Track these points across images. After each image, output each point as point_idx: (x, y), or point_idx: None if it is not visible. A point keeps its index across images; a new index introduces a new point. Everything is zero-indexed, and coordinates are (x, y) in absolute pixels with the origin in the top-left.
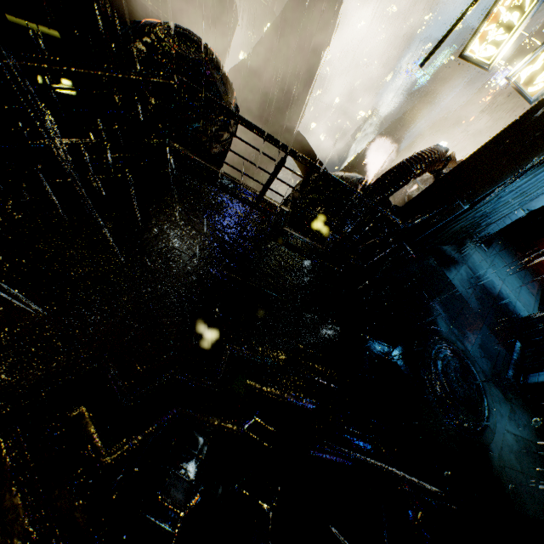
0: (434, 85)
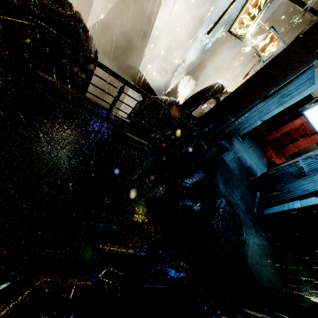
0: (215, 48)
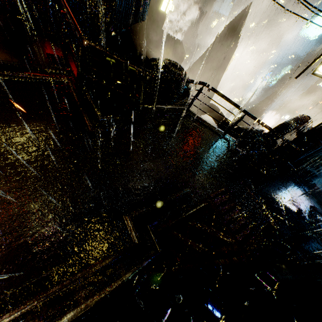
0: (281, 86)
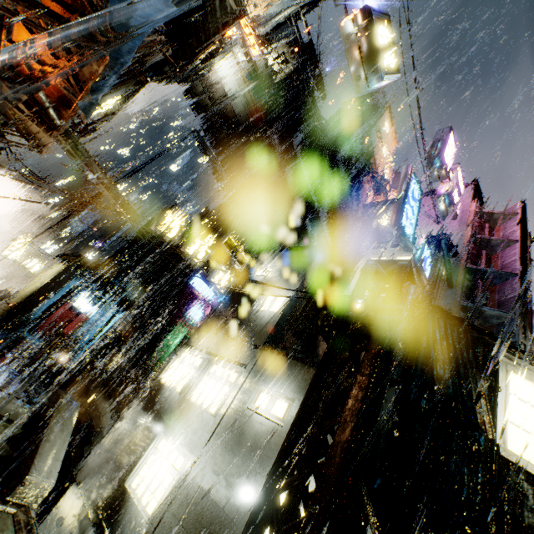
0: None
